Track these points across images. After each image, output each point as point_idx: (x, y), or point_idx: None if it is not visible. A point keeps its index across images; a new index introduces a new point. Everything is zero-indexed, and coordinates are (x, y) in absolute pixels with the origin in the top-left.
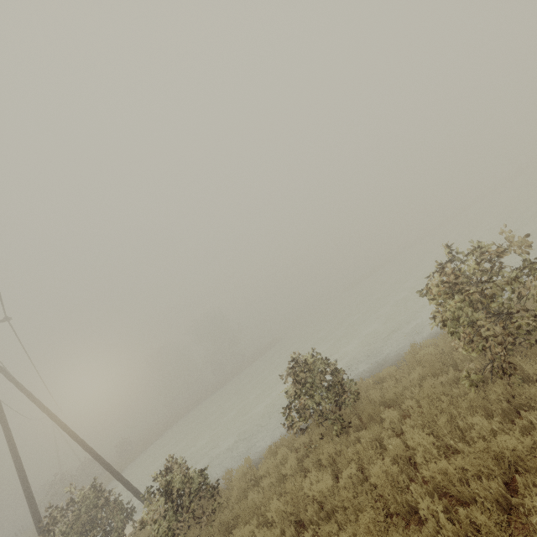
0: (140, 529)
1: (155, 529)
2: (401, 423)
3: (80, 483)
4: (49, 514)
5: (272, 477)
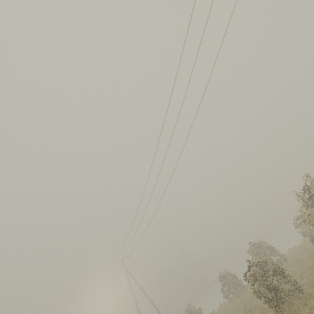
0: None
1: None
2: None
3: None
4: None
5: (221, 310)
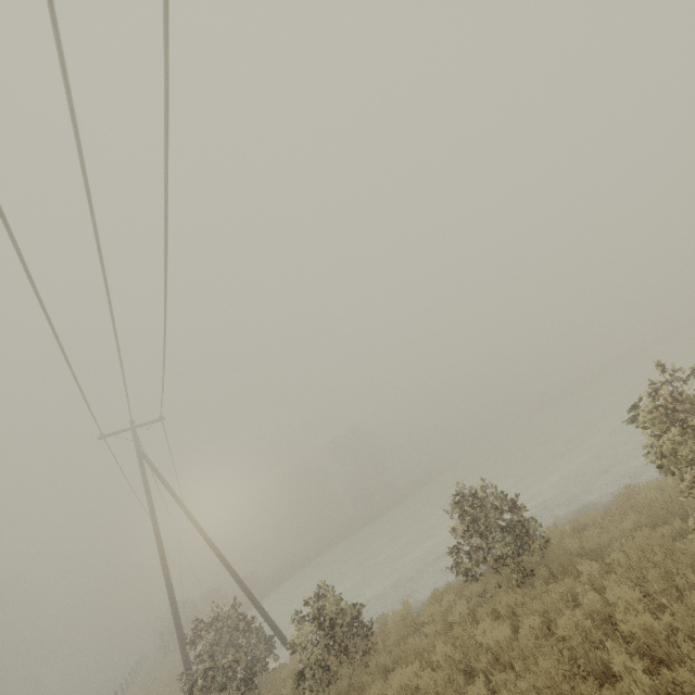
0: (291, 653)
1: (307, 654)
2: (604, 580)
3: (203, 616)
4: (197, 625)
5: (436, 624)
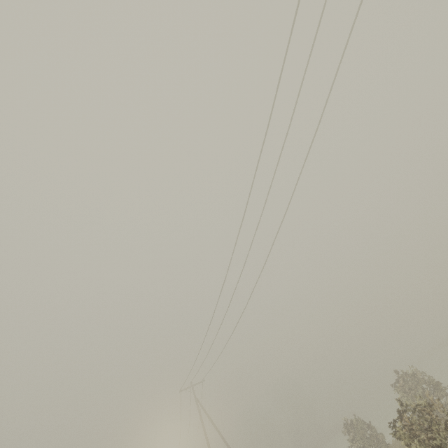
0: None
1: None
2: None
3: None
4: None
5: None
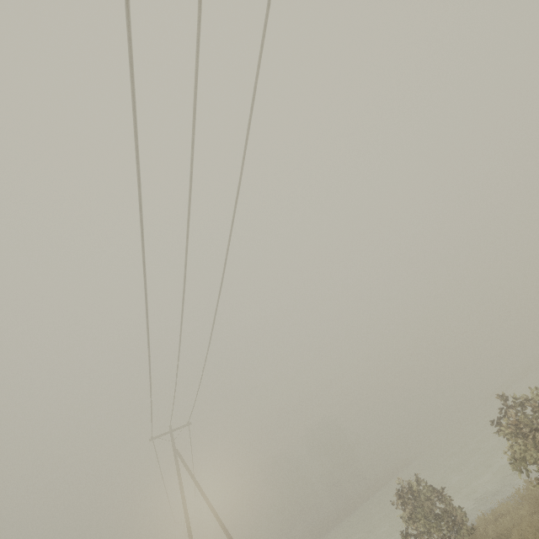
0: None
1: None
2: None
3: None
4: None
5: None
